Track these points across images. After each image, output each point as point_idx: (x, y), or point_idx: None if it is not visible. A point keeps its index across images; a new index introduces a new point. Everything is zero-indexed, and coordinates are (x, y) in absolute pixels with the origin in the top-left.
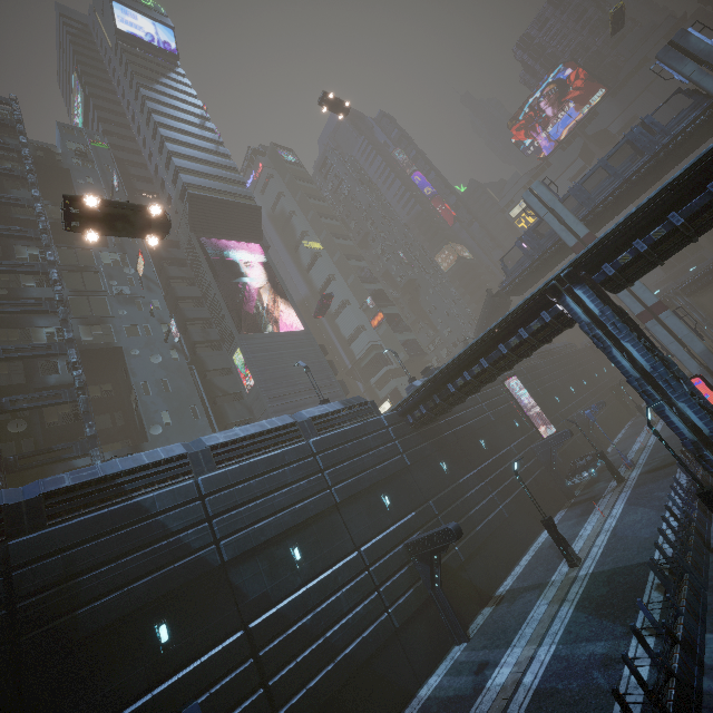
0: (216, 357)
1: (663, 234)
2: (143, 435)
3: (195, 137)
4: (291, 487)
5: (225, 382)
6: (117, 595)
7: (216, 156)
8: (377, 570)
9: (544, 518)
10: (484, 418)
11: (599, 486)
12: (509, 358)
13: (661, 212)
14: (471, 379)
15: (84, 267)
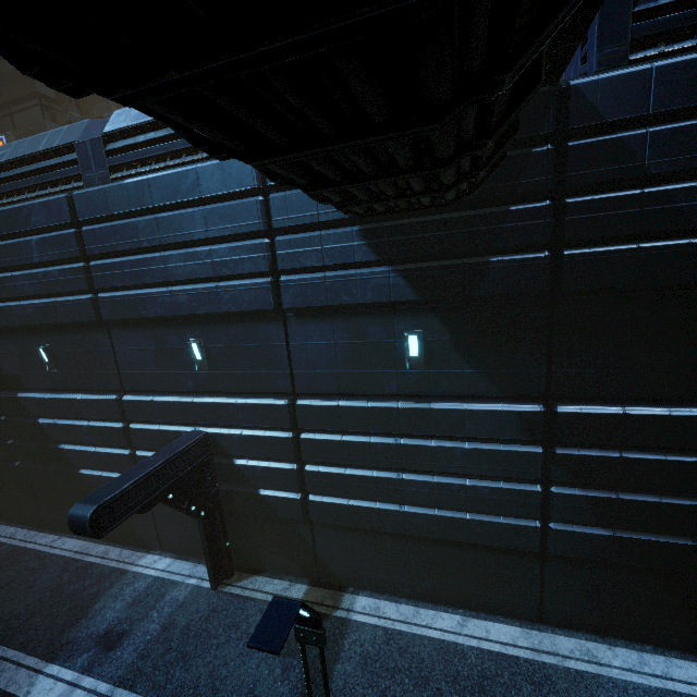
0: None
1: None
2: None
3: None
4: (38, 270)
5: None
6: None
7: None
8: (136, 432)
9: None
10: None
11: None
12: None
13: None
14: None
15: None
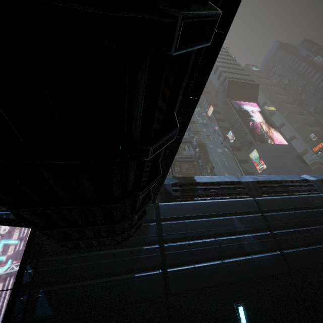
0: (240, 154)
1: None
2: None
3: (225, 60)
4: None
5: (246, 166)
6: (319, 247)
7: (234, 66)
8: None
9: None
10: None
11: None
12: None
13: None
14: None
15: None
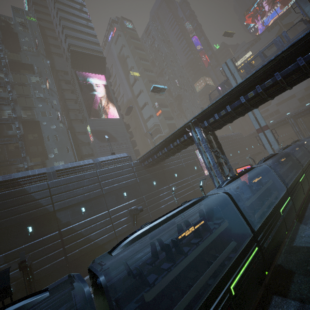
0: (80, 126)
1: (224, 113)
2: (47, 156)
3: (77, 17)
4: (85, 187)
5: (83, 138)
6: (15, 217)
7: (86, 28)
8: (113, 218)
9: None
10: (180, 165)
11: None
12: (174, 149)
13: (224, 104)
14: (161, 154)
15: (23, 84)
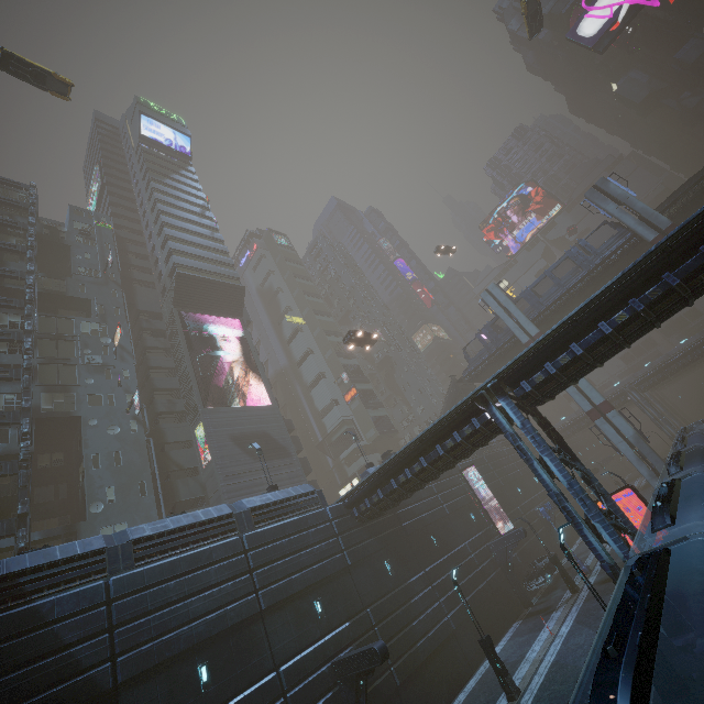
0: (178, 428)
1: (568, 360)
2: (82, 511)
3: (193, 224)
4: (213, 590)
5: (182, 456)
6: None
7: (210, 240)
8: (295, 697)
9: (482, 637)
10: (438, 511)
11: (556, 594)
12: (446, 459)
13: (564, 341)
14: (412, 476)
15: (61, 336)
